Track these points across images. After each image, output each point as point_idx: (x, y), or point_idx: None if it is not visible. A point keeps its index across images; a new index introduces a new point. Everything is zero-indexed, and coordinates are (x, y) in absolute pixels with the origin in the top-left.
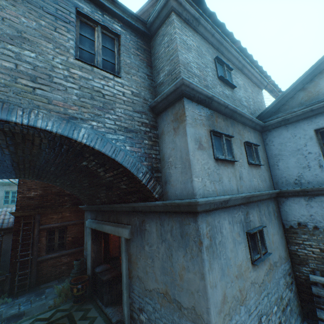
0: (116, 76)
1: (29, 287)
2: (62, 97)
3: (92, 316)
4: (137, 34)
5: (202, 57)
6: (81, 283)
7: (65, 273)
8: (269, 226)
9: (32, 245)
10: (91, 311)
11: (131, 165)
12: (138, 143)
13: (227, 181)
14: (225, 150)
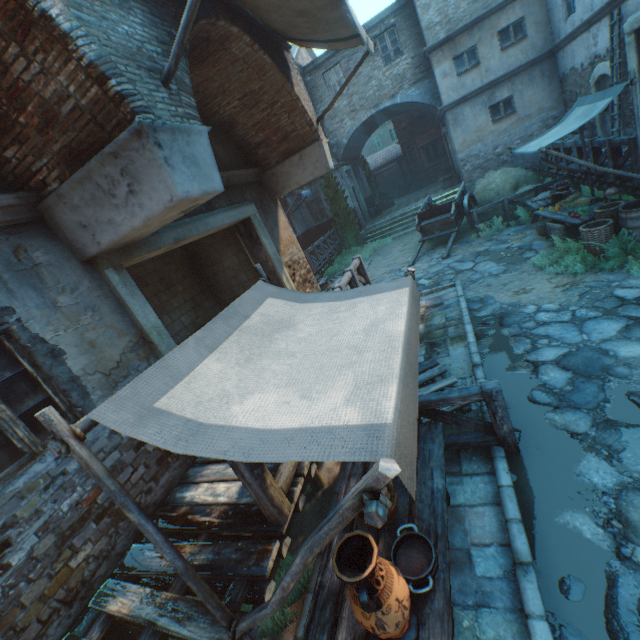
0: (401, 57)
1: (425, 186)
2: (387, 91)
3: None
4: (403, 8)
5: None
6: (445, 170)
7: None
8: (527, 91)
9: (417, 161)
10: None
11: (421, 101)
12: (422, 87)
13: (469, 84)
14: (466, 64)
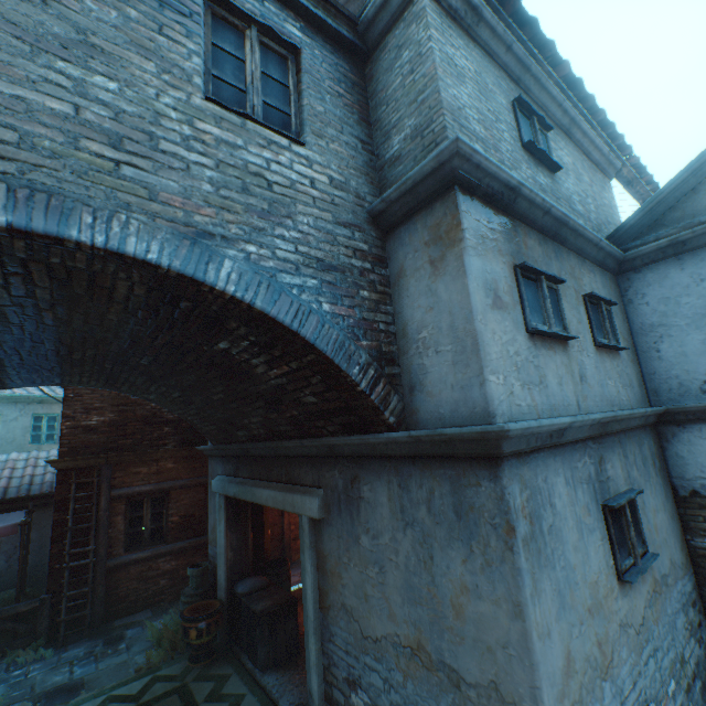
0: (295, 141)
1: (89, 625)
2: (178, 185)
3: (235, 693)
4: (336, 47)
5: (488, 97)
6: (207, 617)
7: (167, 595)
8: (646, 491)
9: (95, 533)
10: (230, 680)
11: (335, 348)
12: (349, 297)
13: (555, 386)
14: (549, 312)
